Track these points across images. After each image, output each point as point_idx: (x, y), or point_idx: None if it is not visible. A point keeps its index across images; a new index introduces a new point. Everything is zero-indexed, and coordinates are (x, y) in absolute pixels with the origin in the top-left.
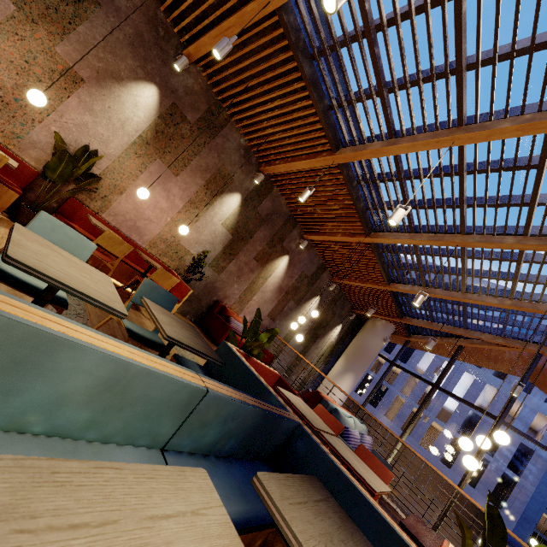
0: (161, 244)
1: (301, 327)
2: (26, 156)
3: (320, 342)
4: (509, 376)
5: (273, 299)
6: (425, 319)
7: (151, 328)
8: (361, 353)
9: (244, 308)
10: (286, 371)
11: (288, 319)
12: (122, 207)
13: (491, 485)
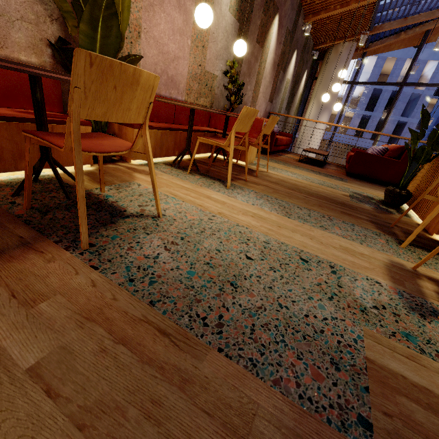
0: (194, 85)
1: (286, 95)
2: (16, 52)
3: (295, 98)
4: None
5: (270, 81)
6: (397, 17)
7: (286, 179)
8: (330, 89)
9: (256, 106)
10: None
11: (279, 93)
12: (148, 59)
13: (390, 133)
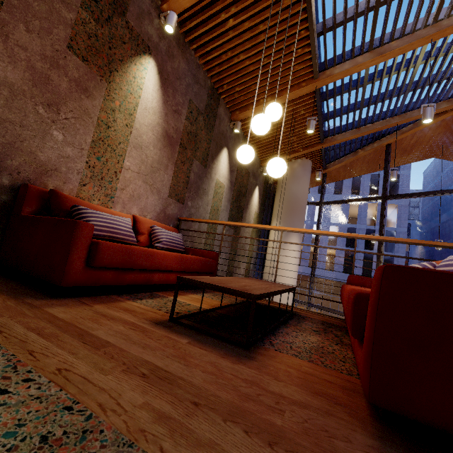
0: None
1: (222, 203)
2: None
3: (247, 216)
4: (361, 190)
5: (164, 162)
6: (348, 129)
7: None
8: (293, 206)
9: (115, 190)
10: (227, 269)
11: (202, 194)
12: None
13: None
